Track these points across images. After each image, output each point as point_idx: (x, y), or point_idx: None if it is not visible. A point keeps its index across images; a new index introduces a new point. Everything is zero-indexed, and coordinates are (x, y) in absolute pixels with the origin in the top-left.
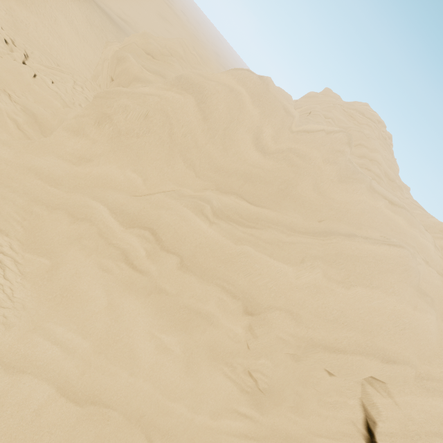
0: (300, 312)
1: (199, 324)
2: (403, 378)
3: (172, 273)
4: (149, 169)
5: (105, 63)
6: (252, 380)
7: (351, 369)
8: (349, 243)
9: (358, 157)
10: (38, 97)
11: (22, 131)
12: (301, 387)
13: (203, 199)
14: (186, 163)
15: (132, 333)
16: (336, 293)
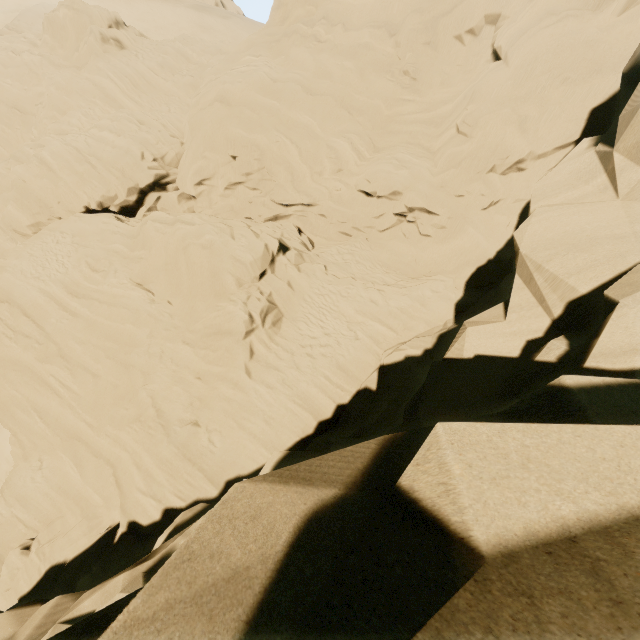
0: (421, 6)
1: (362, 54)
2: None
3: (341, 36)
4: (317, 1)
5: None
6: (407, 77)
7: (463, 14)
8: None
9: None
10: None
11: None
12: (444, 66)
13: None
14: None
15: (327, 66)
16: None
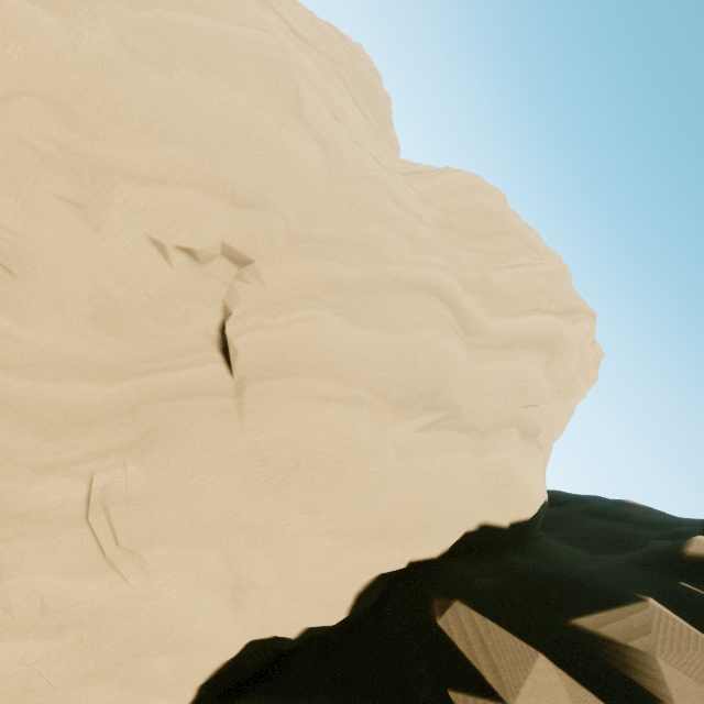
0: (76, 106)
1: None
2: (266, 234)
3: None
4: None
5: None
6: None
7: (177, 212)
8: (183, 14)
9: None
10: None
11: None
12: (111, 281)
13: None
14: None
15: None
16: (149, 82)
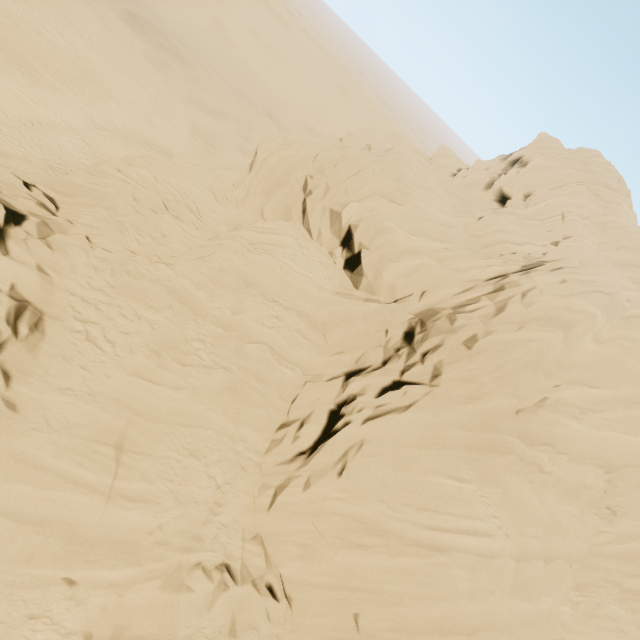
0: None
1: (583, 492)
2: None
3: (562, 466)
4: (521, 390)
5: (317, 205)
6: (608, 511)
7: None
8: None
9: (625, 266)
10: (295, 290)
11: (306, 339)
12: (638, 505)
13: (570, 404)
14: (544, 373)
15: (557, 514)
16: None
